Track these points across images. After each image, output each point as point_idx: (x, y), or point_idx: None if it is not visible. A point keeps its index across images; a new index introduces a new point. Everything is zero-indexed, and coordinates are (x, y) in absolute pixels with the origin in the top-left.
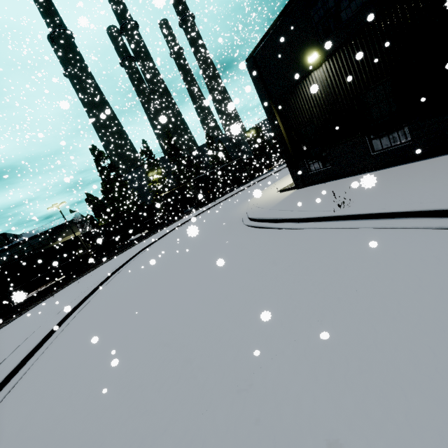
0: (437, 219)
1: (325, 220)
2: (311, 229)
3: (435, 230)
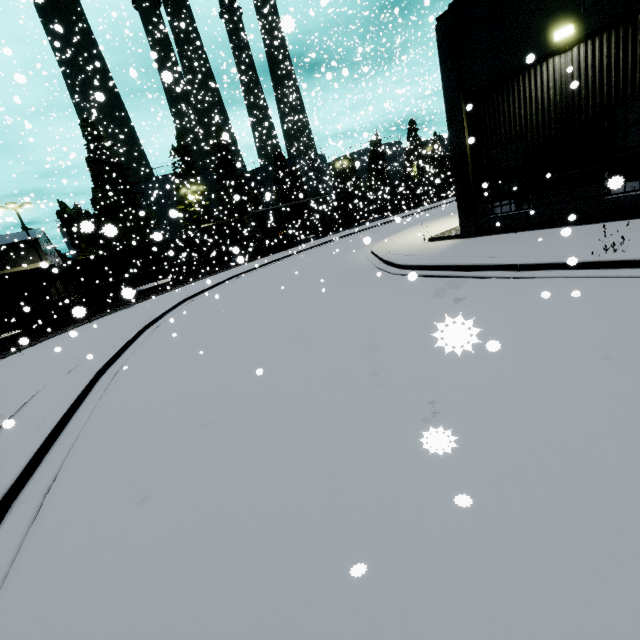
0: None
1: (580, 267)
2: (557, 279)
3: None
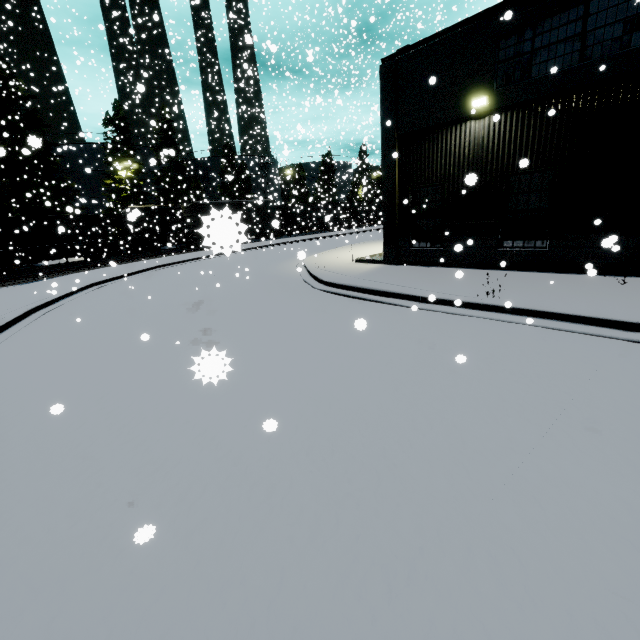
0: (619, 331)
1: (467, 306)
2: (447, 314)
3: (623, 341)
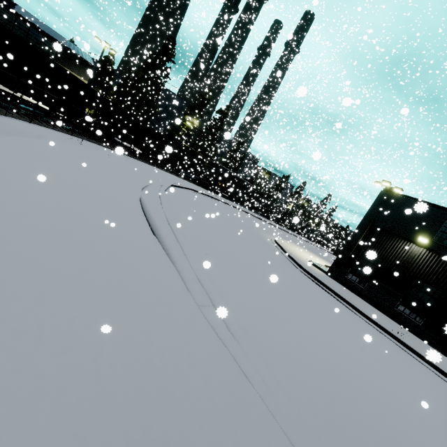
0: None
1: (386, 332)
2: (377, 330)
3: None
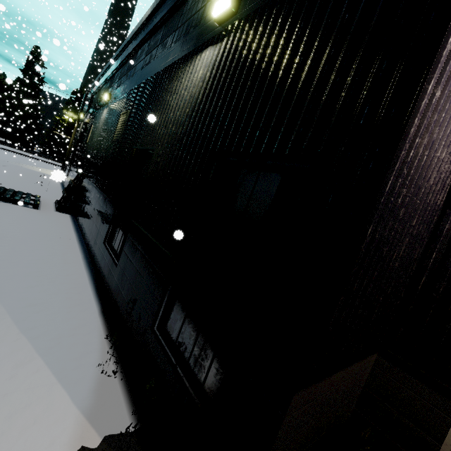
0: None
1: None
2: None
3: None
